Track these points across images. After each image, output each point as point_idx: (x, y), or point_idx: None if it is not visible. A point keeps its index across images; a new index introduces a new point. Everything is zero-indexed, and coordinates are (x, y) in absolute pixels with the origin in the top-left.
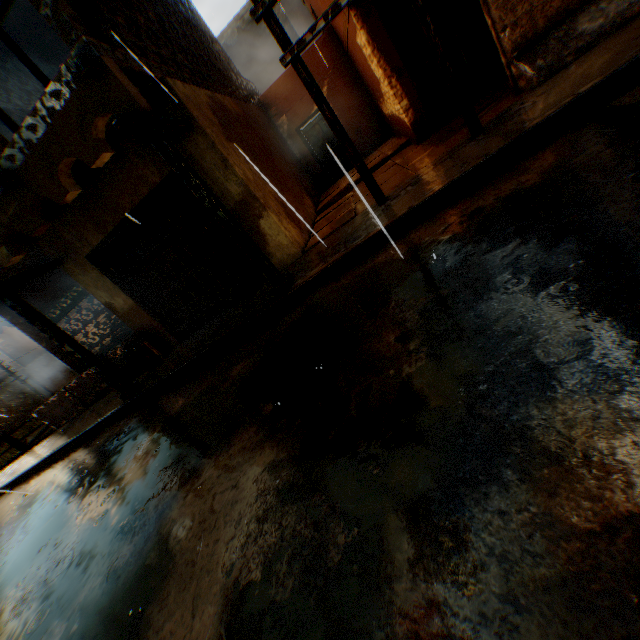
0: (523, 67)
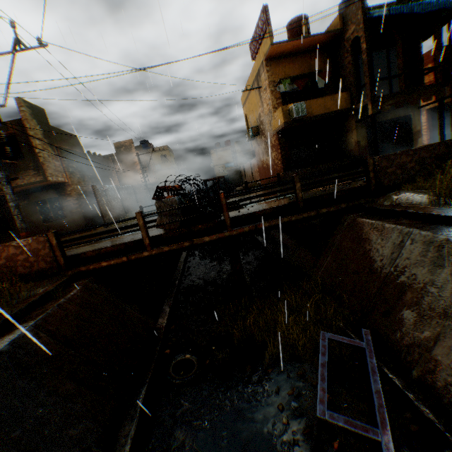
0: None
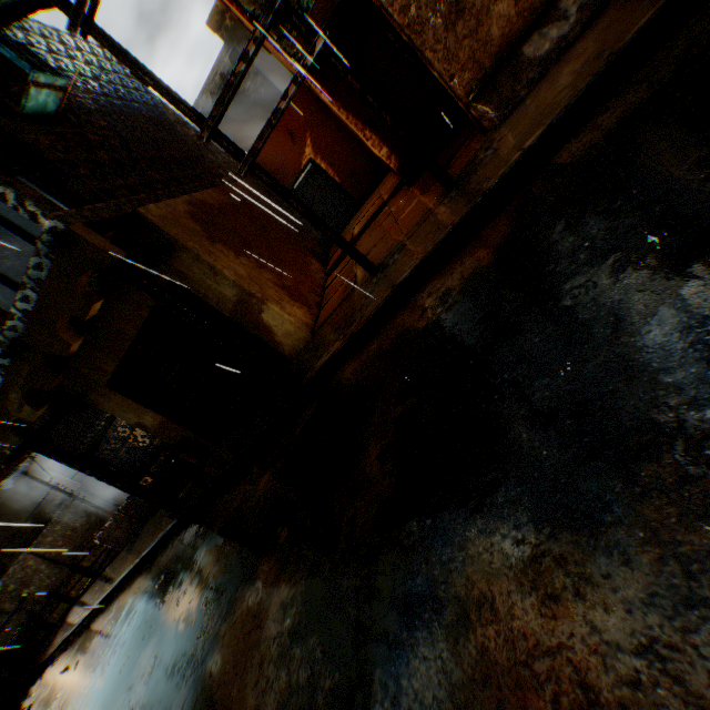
0: (481, 109)
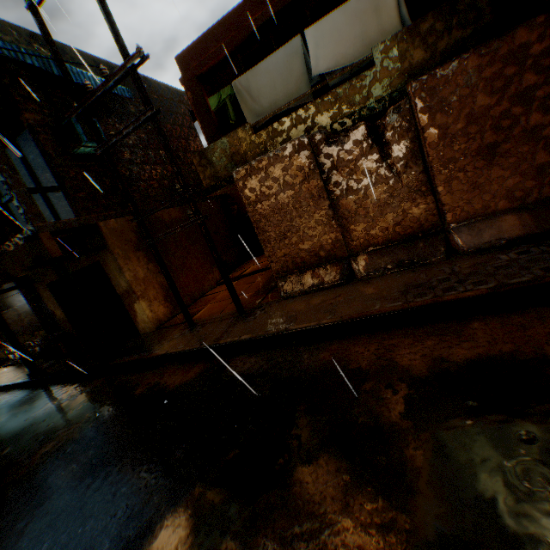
0: (279, 284)
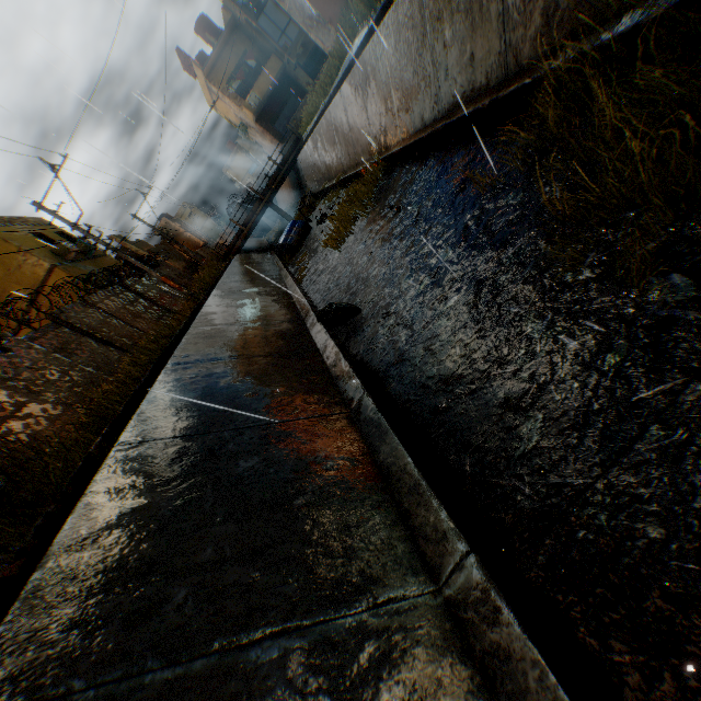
0: None
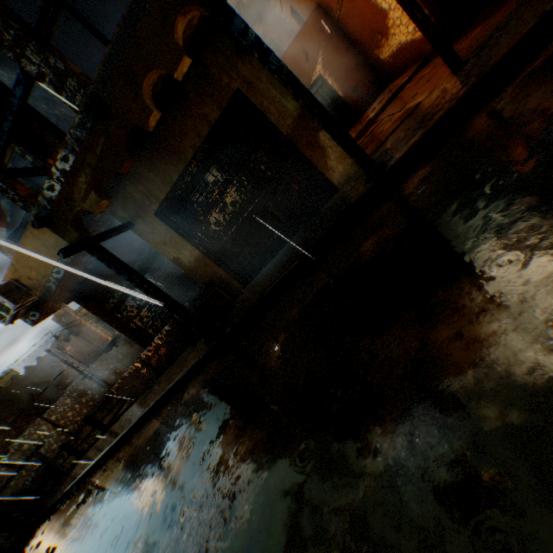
0: None
